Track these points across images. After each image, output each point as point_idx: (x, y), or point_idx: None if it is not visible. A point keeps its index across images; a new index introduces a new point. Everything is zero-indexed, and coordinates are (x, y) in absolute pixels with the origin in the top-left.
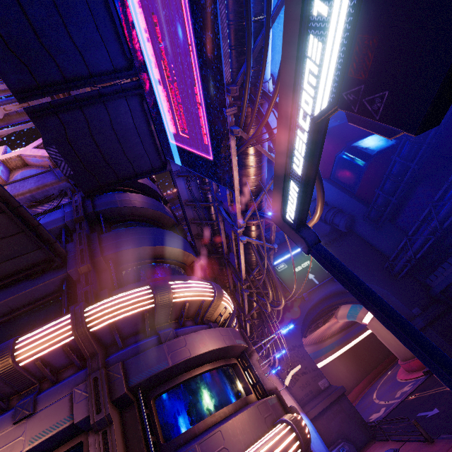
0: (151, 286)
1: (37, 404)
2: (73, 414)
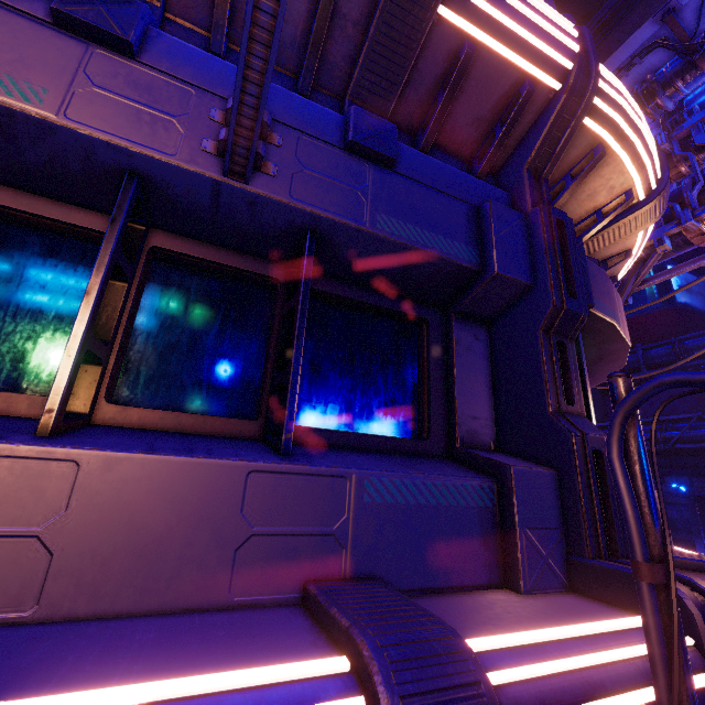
0: (662, 156)
1: (397, 156)
2: (494, 251)
